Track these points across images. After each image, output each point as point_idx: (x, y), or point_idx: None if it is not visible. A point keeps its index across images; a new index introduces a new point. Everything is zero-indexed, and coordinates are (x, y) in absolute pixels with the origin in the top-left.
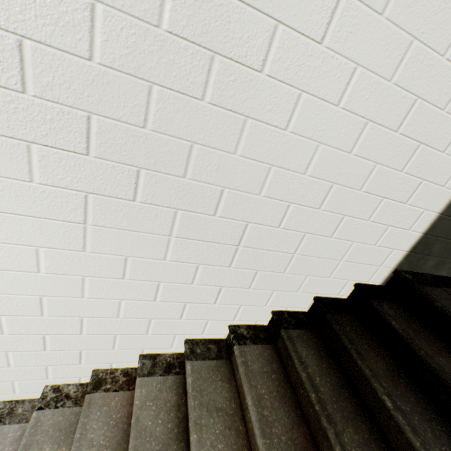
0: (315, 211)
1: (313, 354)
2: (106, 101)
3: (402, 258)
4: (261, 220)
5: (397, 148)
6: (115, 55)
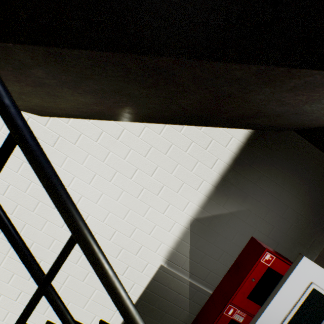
0: (74, 264)
1: None
2: (3, 205)
3: None
4: (48, 261)
5: (111, 247)
6: (11, 195)
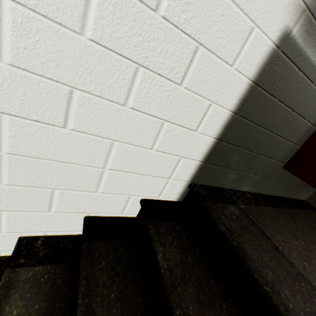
0: None
1: (36, 311)
2: None
3: (196, 169)
4: None
5: None
6: None
